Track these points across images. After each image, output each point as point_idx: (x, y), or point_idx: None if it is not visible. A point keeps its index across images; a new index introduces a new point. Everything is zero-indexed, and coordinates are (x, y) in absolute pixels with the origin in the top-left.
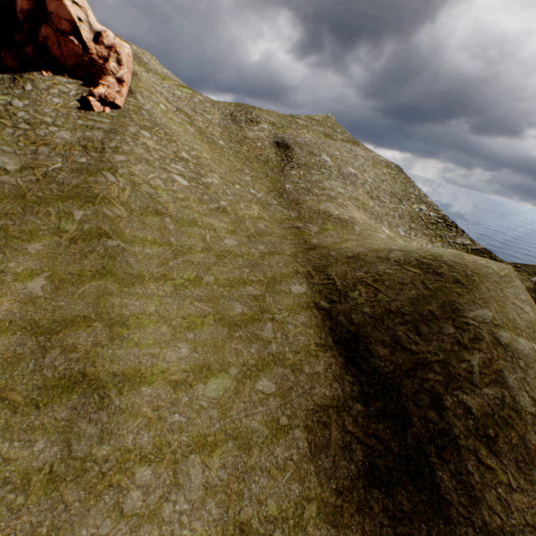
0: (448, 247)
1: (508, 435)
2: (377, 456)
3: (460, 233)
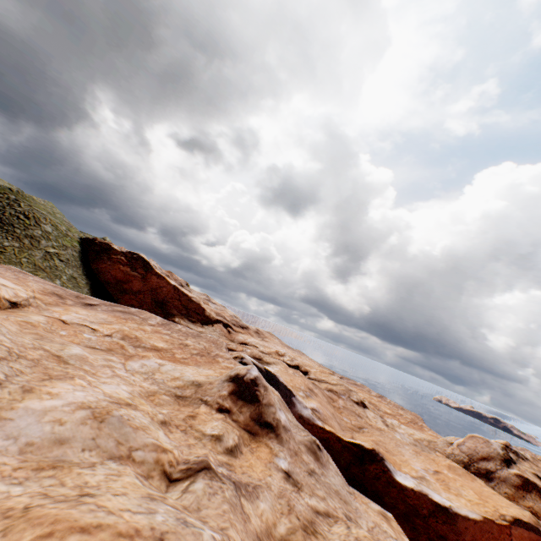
0: None
1: (35, 216)
2: None
3: None
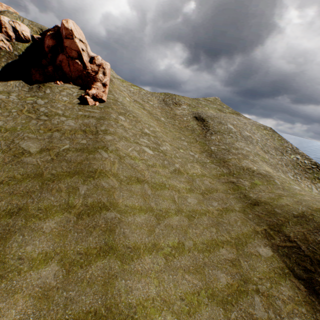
0: None
1: None
2: None
3: None
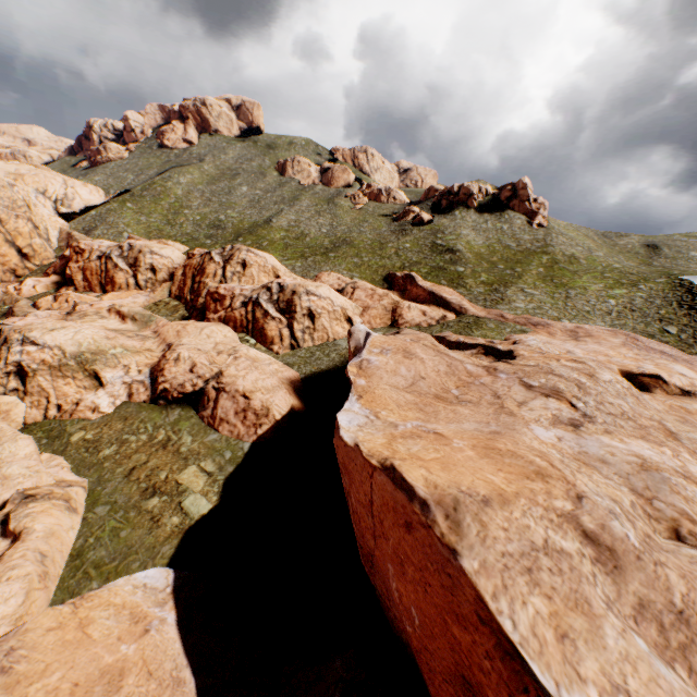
0: None
1: None
2: (695, 305)
3: None
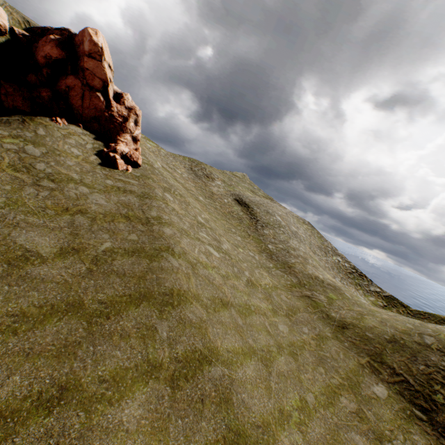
0: (368, 294)
1: None
2: None
3: (370, 282)
